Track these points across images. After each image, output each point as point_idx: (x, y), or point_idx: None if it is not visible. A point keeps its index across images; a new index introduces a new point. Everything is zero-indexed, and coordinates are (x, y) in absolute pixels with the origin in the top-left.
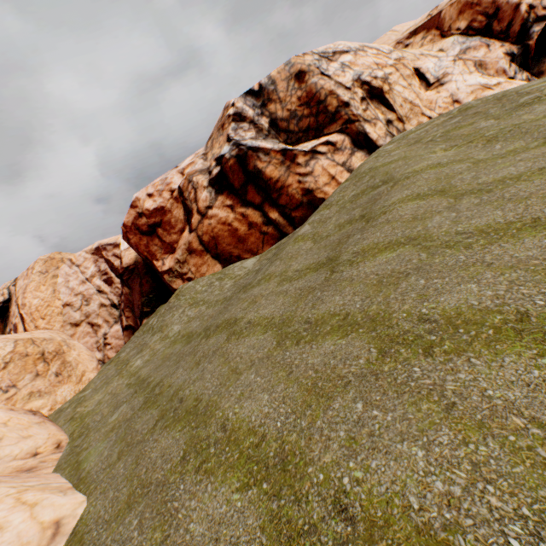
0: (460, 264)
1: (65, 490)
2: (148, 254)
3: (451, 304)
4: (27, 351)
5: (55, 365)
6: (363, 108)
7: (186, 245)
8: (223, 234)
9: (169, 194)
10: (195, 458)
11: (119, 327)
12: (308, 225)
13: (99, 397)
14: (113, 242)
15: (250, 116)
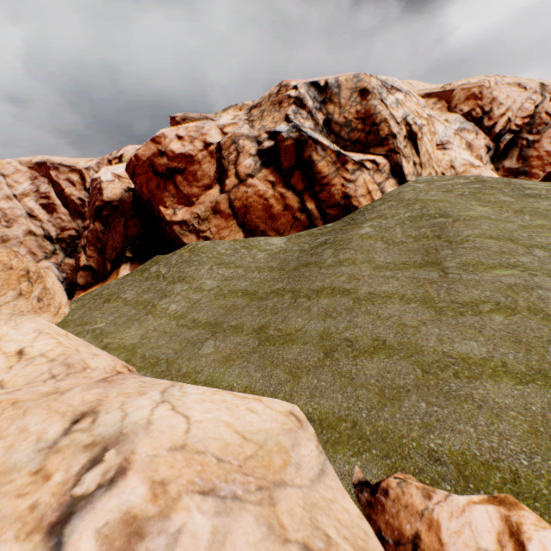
0: None
1: None
2: (154, 197)
3: None
4: (12, 263)
5: (38, 288)
6: (404, 145)
7: (212, 203)
8: (256, 206)
9: (201, 144)
10: (442, 372)
11: (49, 264)
12: (369, 227)
13: (137, 332)
14: (71, 165)
15: (309, 106)
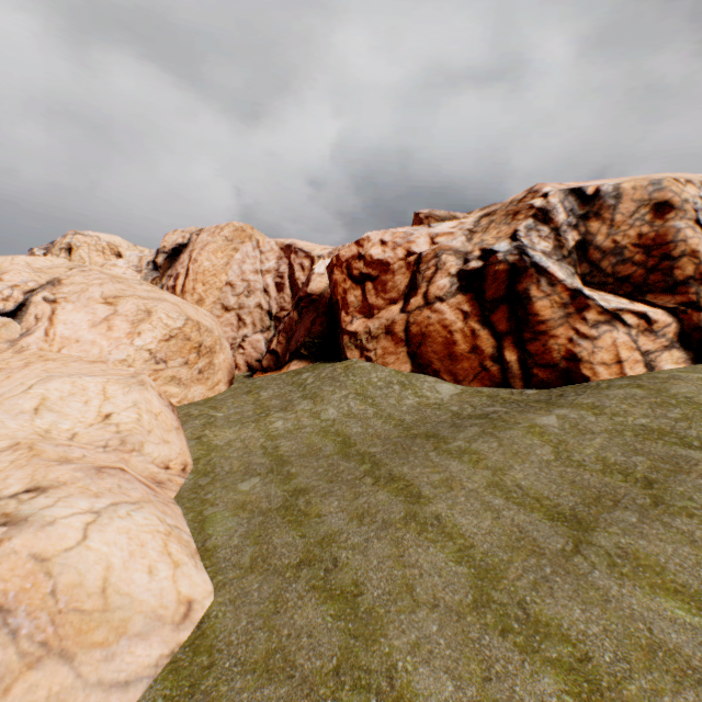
0: None
1: (195, 556)
2: (341, 300)
3: None
4: (191, 335)
5: (203, 362)
6: None
7: (388, 321)
8: (436, 337)
9: (404, 252)
10: (352, 690)
11: (261, 337)
12: (555, 418)
13: (230, 435)
14: (308, 251)
15: (558, 221)
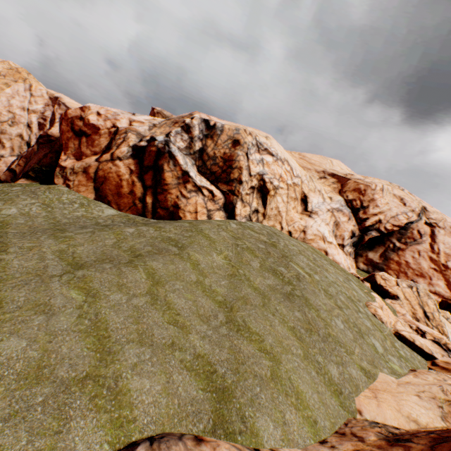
0: (55, 329)
1: None
2: (65, 144)
3: (5, 345)
4: None
5: None
6: (247, 192)
7: (87, 165)
8: (112, 181)
9: (111, 125)
10: None
11: None
12: (135, 229)
13: None
14: (70, 107)
15: (194, 134)
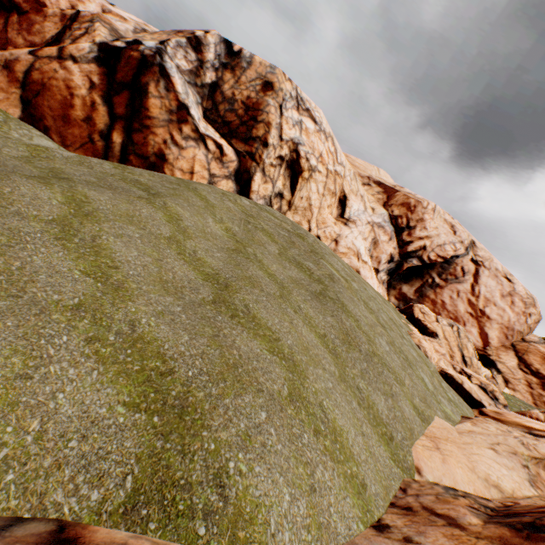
0: None
1: None
2: None
3: None
4: None
5: None
6: (273, 162)
7: (12, 56)
8: (57, 93)
9: (68, 6)
10: None
11: None
12: (75, 155)
13: None
14: None
15: (207, 57)
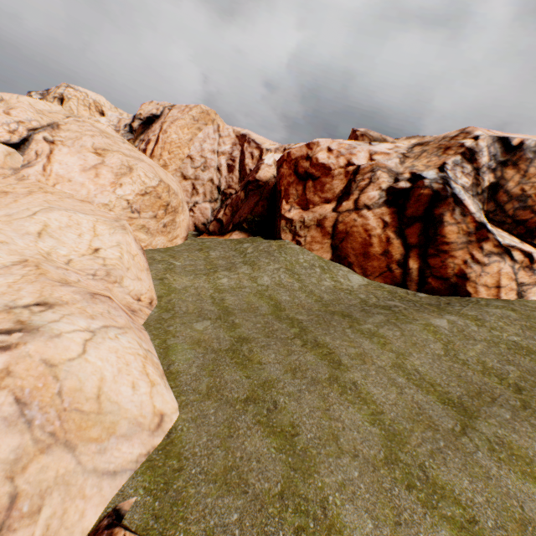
0: None
1: (163, 377)
2: (284, 191)
3: None
4: (162, 194)
5: (168, 218)
6: None
7: (320, 216)
8: (357, 237)
9: (344, 162)
10: (294, 512)
11: (209, 206)
12: (446, 322)
13: (186, 282)
14: (259, 143)
15: (480, 162)
